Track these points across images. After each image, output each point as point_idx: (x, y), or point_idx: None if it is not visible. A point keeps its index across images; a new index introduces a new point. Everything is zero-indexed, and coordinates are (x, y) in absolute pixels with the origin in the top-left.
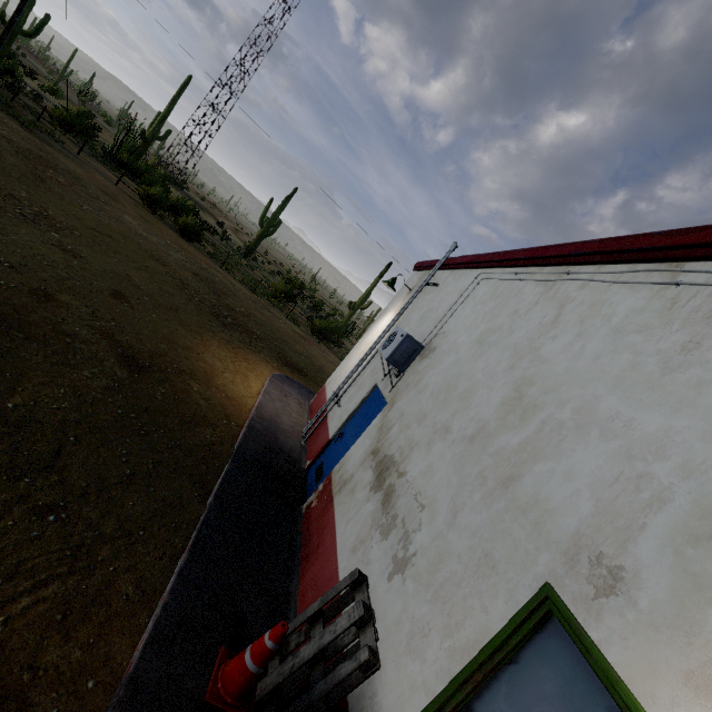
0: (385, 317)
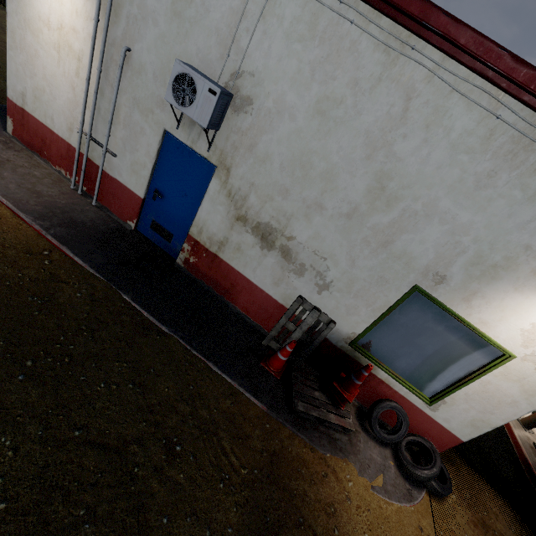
0: None
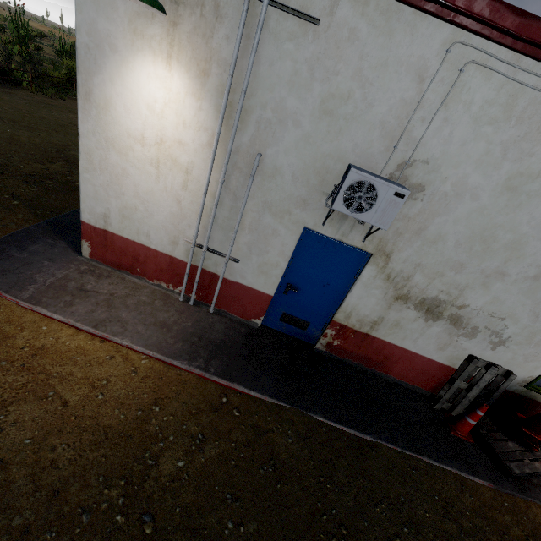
0: (136, 70)
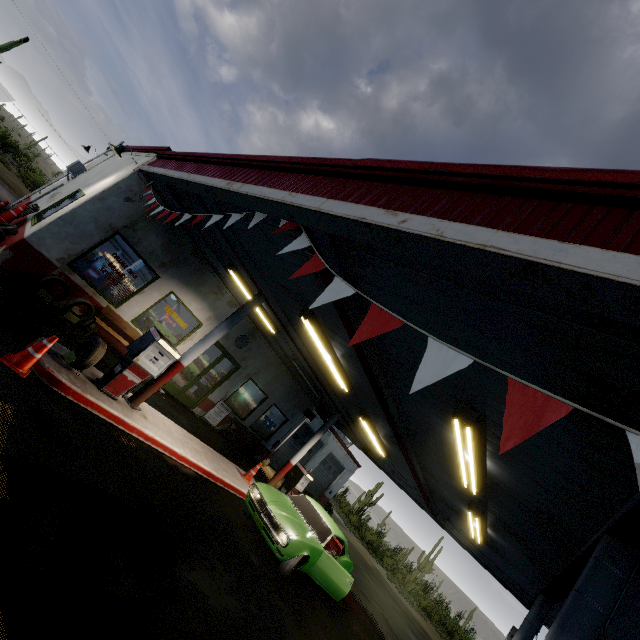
0: None
